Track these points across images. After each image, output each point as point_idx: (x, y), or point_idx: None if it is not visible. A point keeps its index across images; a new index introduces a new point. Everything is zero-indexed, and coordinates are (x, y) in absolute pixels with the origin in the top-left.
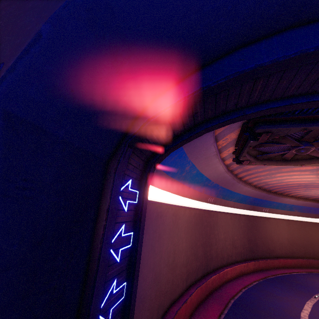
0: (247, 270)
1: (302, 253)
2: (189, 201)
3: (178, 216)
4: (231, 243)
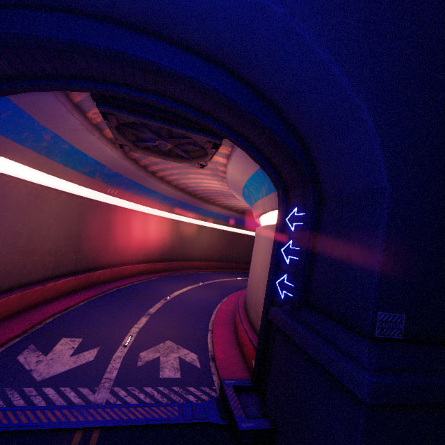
0: (154, 270)
1: (216, 258)
2: (74, 187)
3: (42, 198)
4: (140, 244)
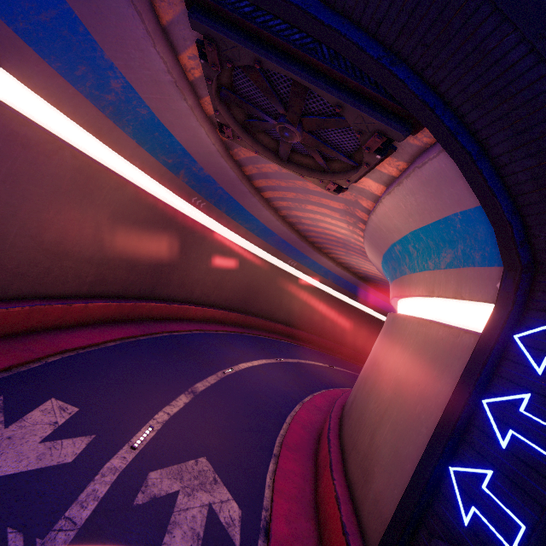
0: (225, 320)
1: (308, 327)
2: (148, 180)
3: (96, 182)
4: (216, 282)
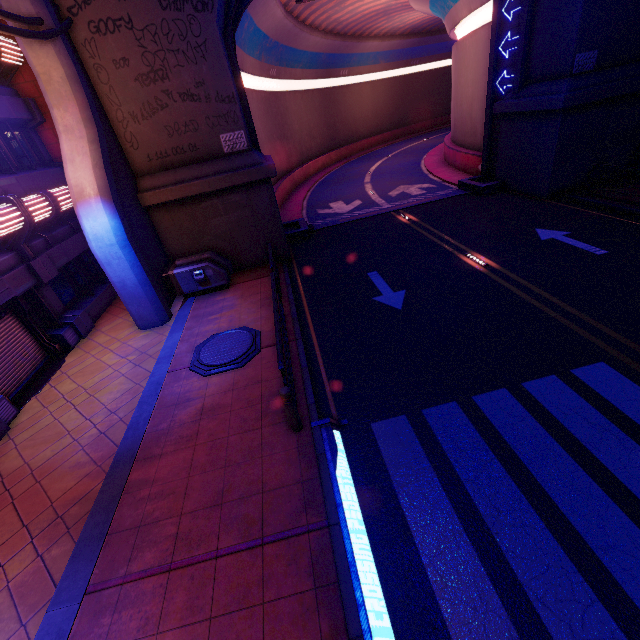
0: (330, 162)
1: (387, 126)
2: (251, 81)
3: (249, 101)
4: (308, 135)
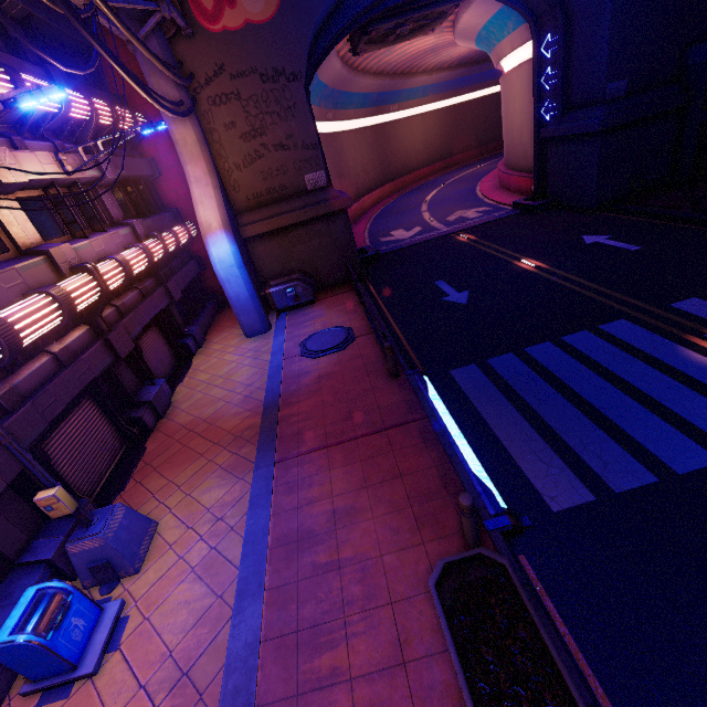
0: (384, 196)
1: (439, 156)
2: None
3: None
4: (363, 170)
